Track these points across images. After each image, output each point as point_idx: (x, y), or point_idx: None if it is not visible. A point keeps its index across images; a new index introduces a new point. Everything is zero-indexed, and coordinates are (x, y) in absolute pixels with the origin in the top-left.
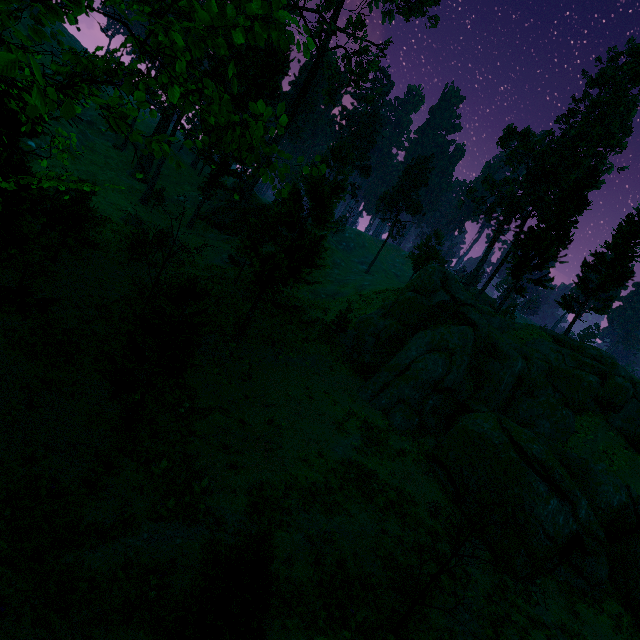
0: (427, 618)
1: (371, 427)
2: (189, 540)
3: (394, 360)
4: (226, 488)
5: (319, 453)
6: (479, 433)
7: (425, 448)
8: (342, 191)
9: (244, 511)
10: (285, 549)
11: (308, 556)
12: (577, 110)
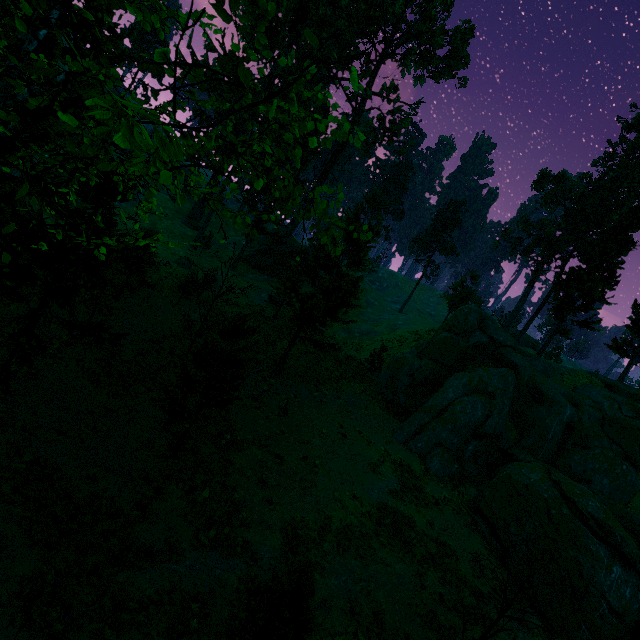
0: None
1: (407, 471)
2: (227, 572)
3: (430, 401)
4: (262, 523)
5: (354, 494)
6: (525, 484)
7: (466, 498)
8: (376, 234)
9: (279, 549)
10: (320, 593)
11: (343, 603)
12: (614, 153)
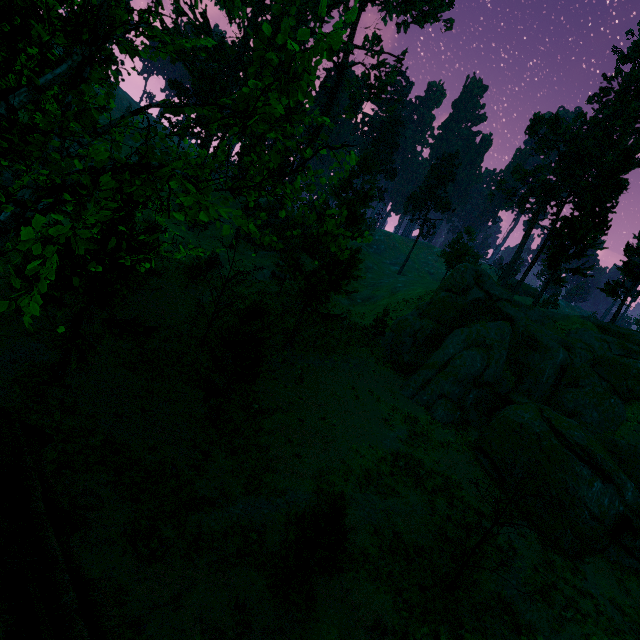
0: (477, 582)
1: (415, 421)
2: (273, 511)
3: (432, 358)
4: (295, 473)
5: (369, 445)
6: (520, 423)
7: (468, 439)
8: (370, 200)
9: (312, 491)
10: (349, 521)
11: (368, 528)
12: (610, 88)
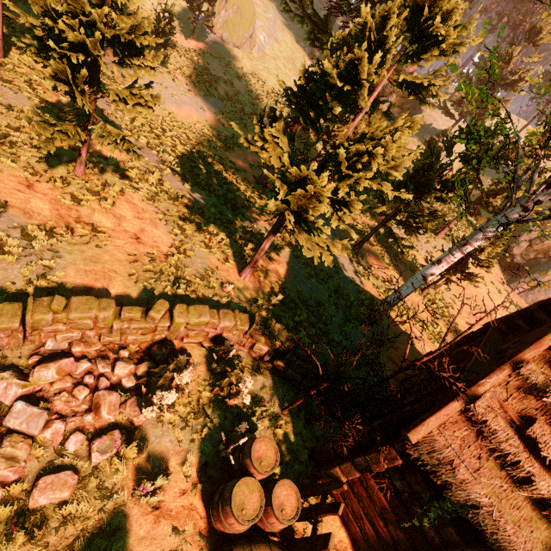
0: None
1: None
2: None
3: (546, 267)
4: None
5: None
6: None
7: None
8: (523, 83)
9: None
10: None
11: None
12: None
